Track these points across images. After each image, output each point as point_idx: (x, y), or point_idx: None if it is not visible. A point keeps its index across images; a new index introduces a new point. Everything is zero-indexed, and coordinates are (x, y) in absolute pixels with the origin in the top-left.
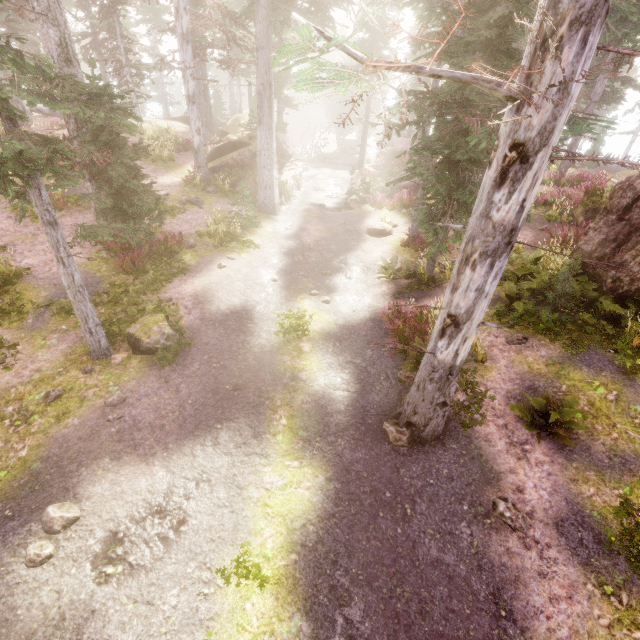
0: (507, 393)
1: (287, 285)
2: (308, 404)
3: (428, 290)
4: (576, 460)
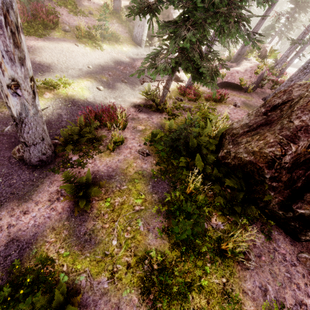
0: (96, 171)
1: (92, 72)
2: (3, 114)
3: (153, 111)
4: (70, 221)
